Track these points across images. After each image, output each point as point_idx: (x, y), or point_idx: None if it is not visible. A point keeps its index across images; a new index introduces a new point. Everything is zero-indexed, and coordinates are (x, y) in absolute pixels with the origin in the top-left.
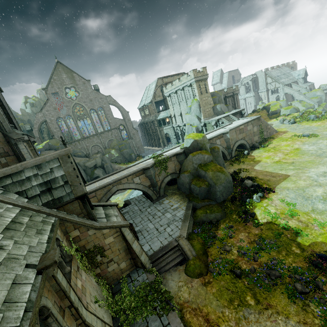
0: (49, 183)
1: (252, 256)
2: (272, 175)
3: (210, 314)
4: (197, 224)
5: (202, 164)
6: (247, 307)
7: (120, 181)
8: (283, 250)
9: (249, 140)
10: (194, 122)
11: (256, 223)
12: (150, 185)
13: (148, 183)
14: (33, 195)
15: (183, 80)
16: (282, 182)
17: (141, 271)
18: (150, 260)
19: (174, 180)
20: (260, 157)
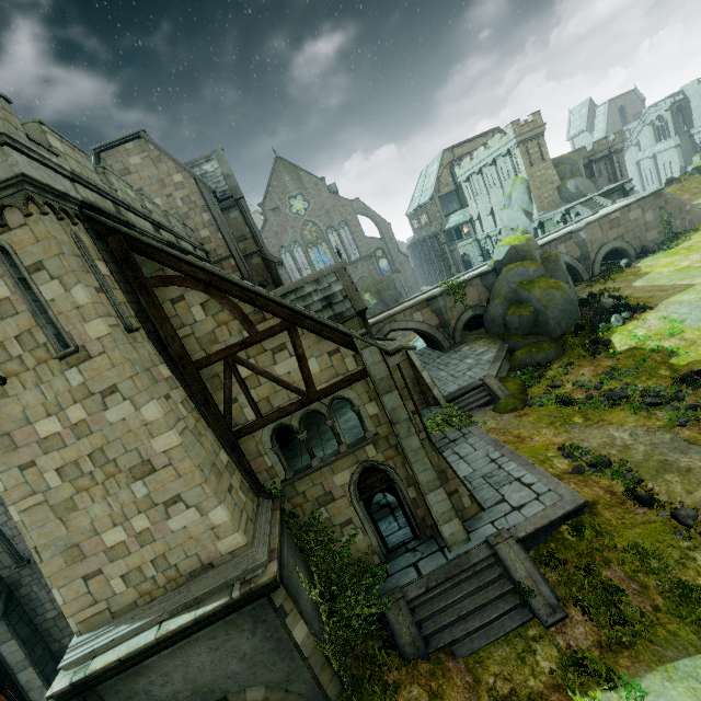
0: (329, 298)
1: (593, 386)
2: (661, 289)
3: (523, 434)
4: (517, 369)
5: (524, 282)
6: (572, 424)
7: (394, 318)
8: (644, 375)
9: (635, 240)
10: (518, 222)
11: (611, 353)
12: (439, 325)
13: (435, 322)
14: (316, 311)
15: (494, 146)
16: (674, 296)
17: (434, 407)
18: (444, 399)
19: (479, 320)
20: (651, 267)
